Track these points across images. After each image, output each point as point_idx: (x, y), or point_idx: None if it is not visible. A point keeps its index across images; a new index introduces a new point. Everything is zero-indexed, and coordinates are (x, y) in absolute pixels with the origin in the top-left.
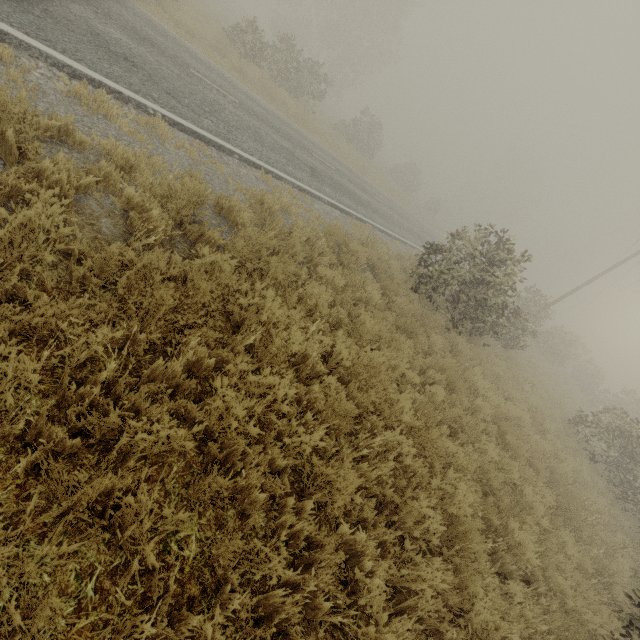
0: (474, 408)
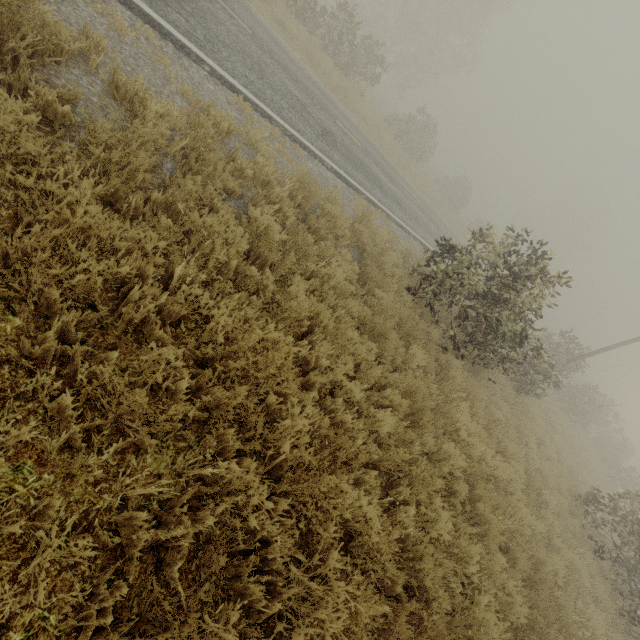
0: (442, 454)
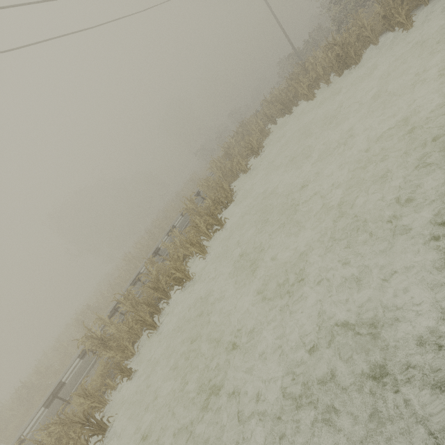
0: None
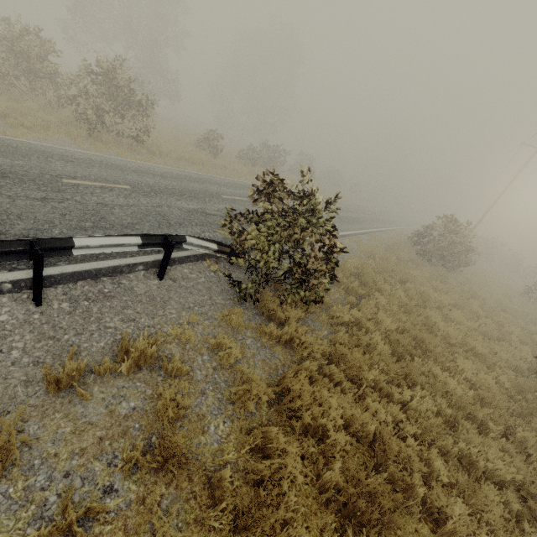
0: (487, 304)
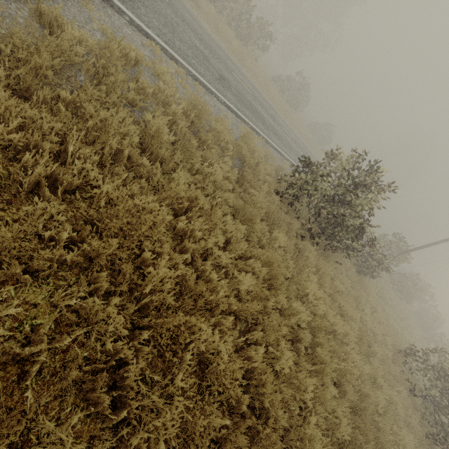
0: (292, 310)
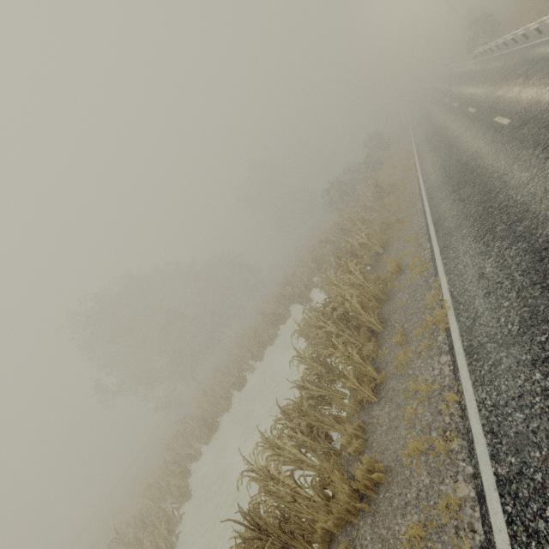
0: None
